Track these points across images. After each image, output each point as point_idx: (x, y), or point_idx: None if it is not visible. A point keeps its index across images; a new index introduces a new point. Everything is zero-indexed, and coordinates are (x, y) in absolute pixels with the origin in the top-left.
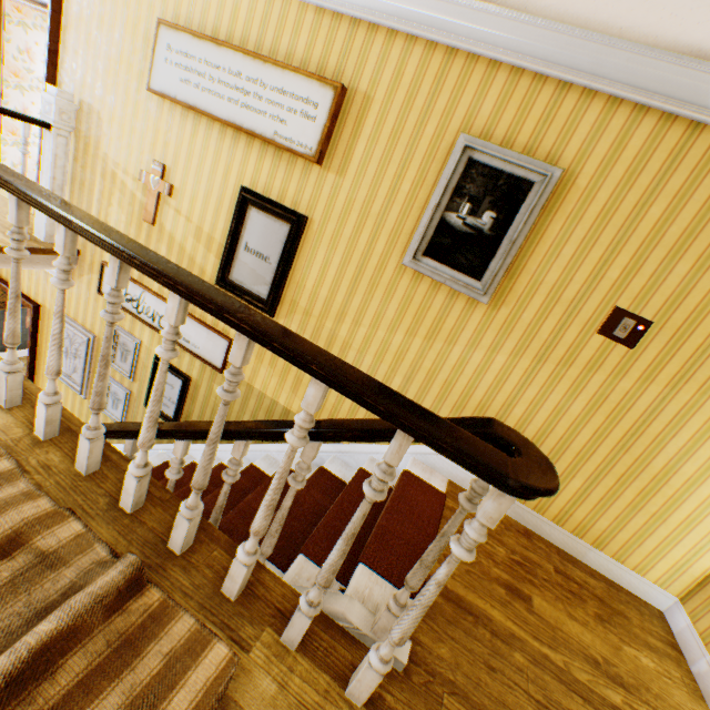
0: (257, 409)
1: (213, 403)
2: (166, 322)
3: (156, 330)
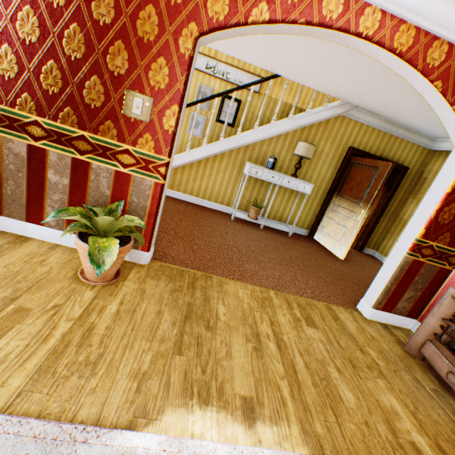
0: (273, 107)
1: (252, 110)
2: (230, 76)
3: (225, 80)
